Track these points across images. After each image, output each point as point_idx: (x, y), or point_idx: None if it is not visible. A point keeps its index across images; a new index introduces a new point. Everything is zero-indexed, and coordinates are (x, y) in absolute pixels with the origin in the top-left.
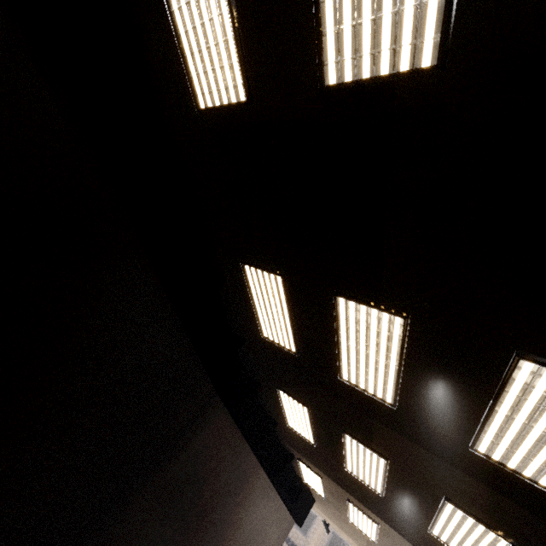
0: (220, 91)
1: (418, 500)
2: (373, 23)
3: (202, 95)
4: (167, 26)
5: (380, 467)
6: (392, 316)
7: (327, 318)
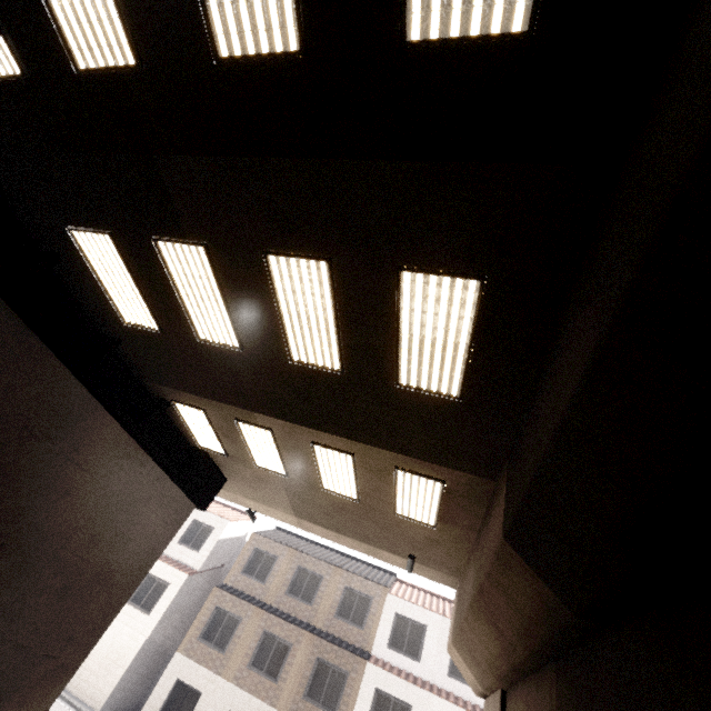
0: None
1: (261, 305)
2: None
3: None
4: None
5: (209, 276)
6: None
7: None
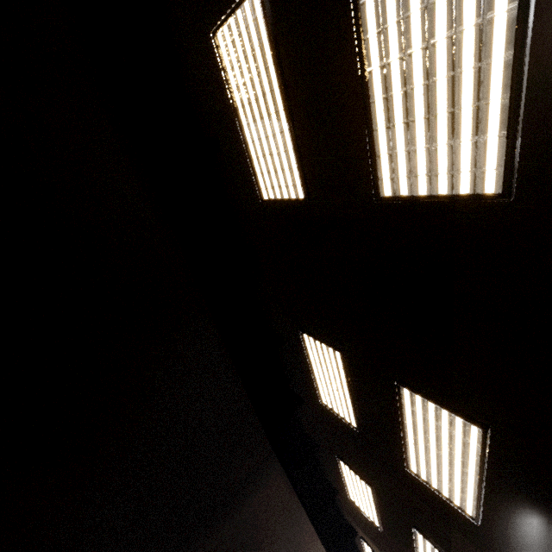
0: (281, 188)
1: None
2: (427, 151)
3: (265, 189)
4: (238, 135)
5: None
6: (467, 423)
7: (390, 403)
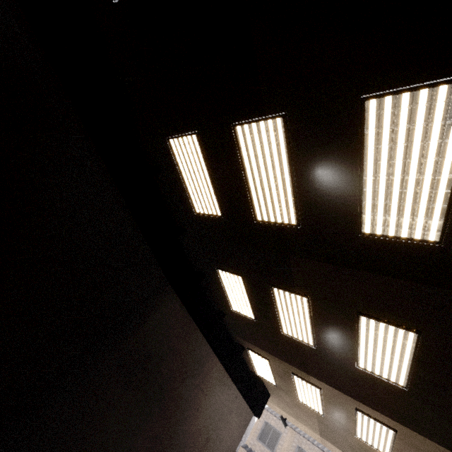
0: None
1: (341, 332)
2: None
3: None
4: None
5: (305, 310)
6: (275, 121)
7: (234, 160)
